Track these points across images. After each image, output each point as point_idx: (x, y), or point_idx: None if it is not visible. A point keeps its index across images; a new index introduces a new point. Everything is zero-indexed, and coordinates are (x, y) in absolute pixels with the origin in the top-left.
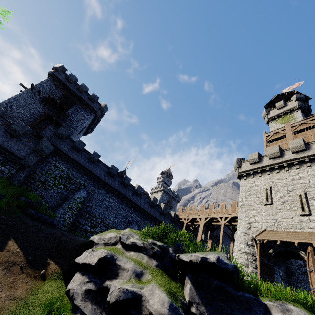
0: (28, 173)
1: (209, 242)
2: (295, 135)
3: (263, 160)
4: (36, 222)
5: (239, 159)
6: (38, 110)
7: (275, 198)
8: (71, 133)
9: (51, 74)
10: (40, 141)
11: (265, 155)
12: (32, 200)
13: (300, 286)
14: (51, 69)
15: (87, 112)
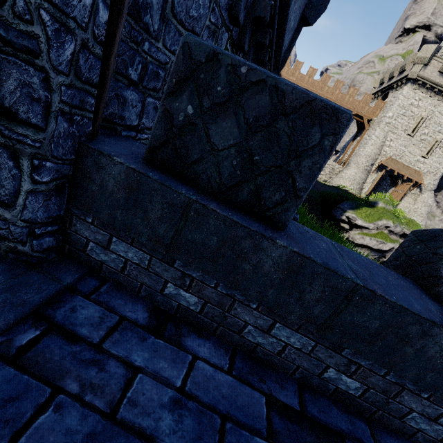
0: None
1: None
2: None
3: None
4: None
5: (438, 48)
6: None
7: (420, 133)
8: None
9: None
10: None
11: None
12: None
13: None
14: None
15: None
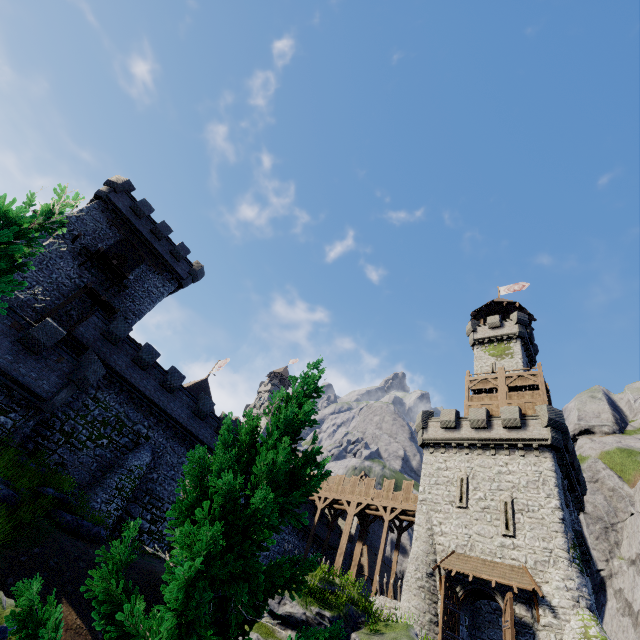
0: (41, 417)
1: (358, 546)
2: (510, 393)
3: (461, 426)
4: (79, 544)
5: (426, 412)
6: (67, 273)
7: (473, 499)
8: (129, 323)
9: (103, 197)
10: (81, 359)
11: (465, 417)
12: (67, 493)
13: (488, 632)
14: (104, 183)
15: (165, 279)
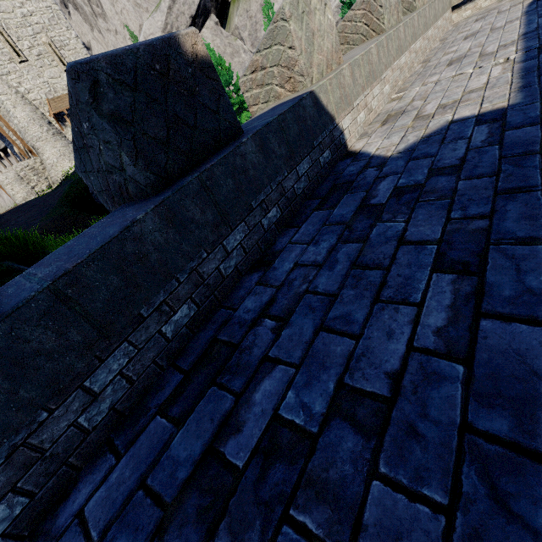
0: None
1: None
2: None
3: None
4: None
5: None
6: None
7: (25, 50)
8: None
9: None
10: None
11: None
12: None
13: None
14: None
15: None
